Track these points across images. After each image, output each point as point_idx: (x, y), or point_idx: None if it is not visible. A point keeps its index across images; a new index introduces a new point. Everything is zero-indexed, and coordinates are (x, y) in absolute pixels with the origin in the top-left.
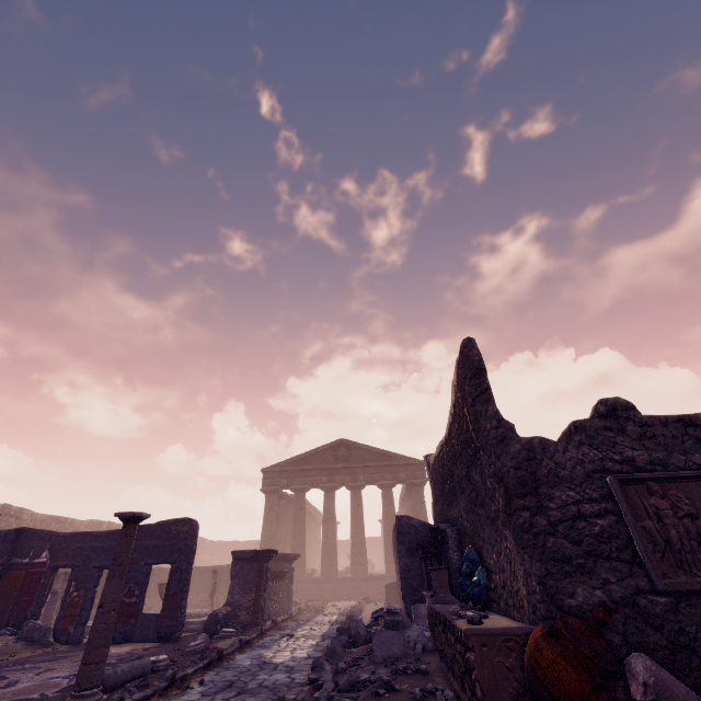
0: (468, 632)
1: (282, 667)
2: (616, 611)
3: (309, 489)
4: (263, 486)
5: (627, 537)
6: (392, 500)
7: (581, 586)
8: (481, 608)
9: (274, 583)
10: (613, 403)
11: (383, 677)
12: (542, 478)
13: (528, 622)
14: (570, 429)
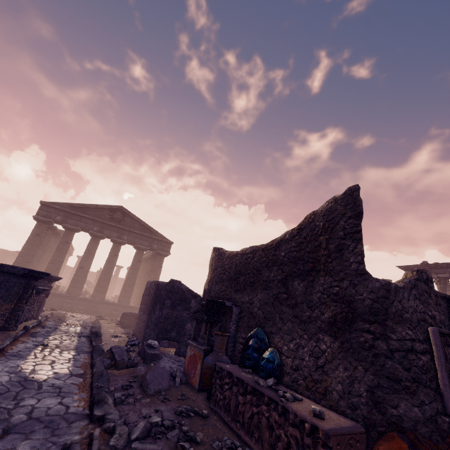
0: (331, 433)
1: (48, 387)
2: (426, 426)
3: (80, 231)
4: (37, 215)
5: (434, 372)
6: (141, 259)
7: (404, 402)
8: (277, 382)
9: (34, 296)
10: (428, 275)
11: (182, 427)
12: (391, 314)
13: (330, 408)
14: (412, 285)
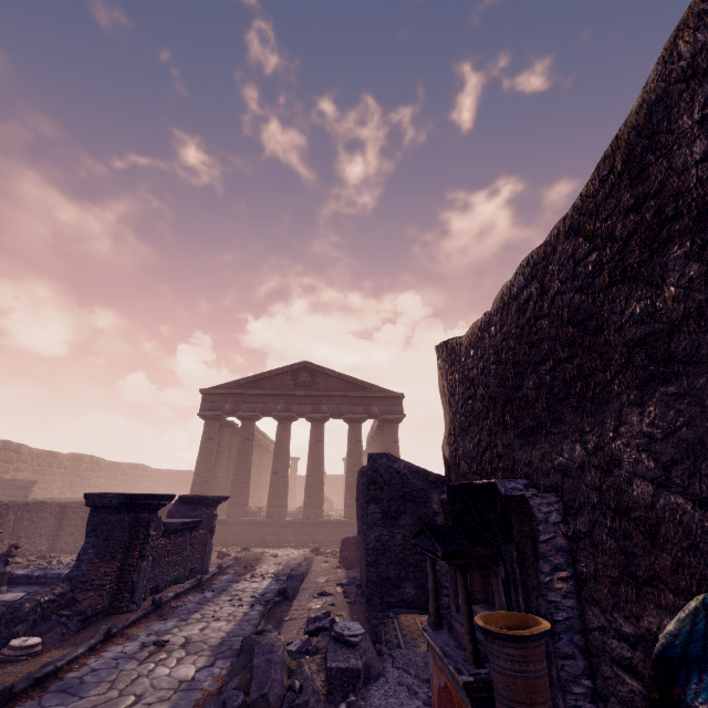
0: None
1: None
2: None
3: (260, 417)
4: (201, 411)
5: None
6: (360, 436)
7: None
8: None
9: (172, 539)
10: None
11: None
12: None
13: None
14: None
